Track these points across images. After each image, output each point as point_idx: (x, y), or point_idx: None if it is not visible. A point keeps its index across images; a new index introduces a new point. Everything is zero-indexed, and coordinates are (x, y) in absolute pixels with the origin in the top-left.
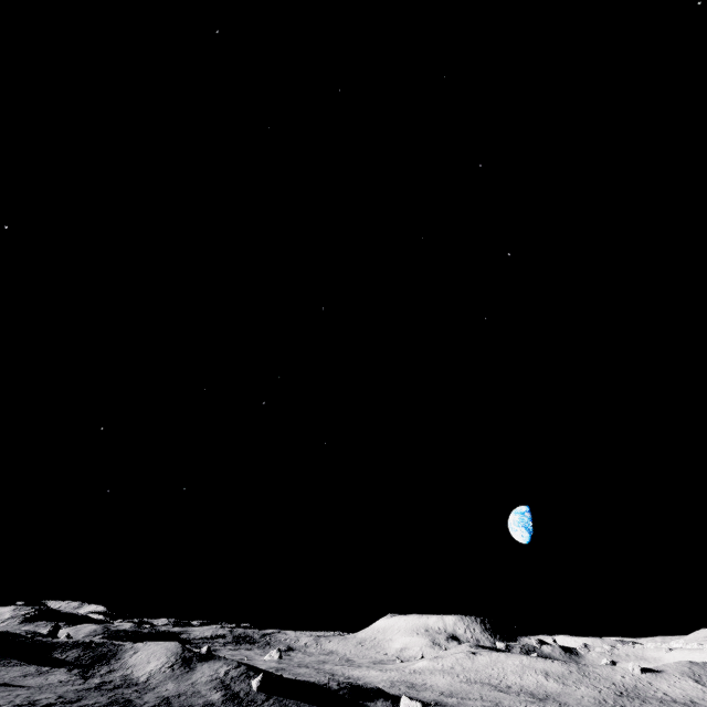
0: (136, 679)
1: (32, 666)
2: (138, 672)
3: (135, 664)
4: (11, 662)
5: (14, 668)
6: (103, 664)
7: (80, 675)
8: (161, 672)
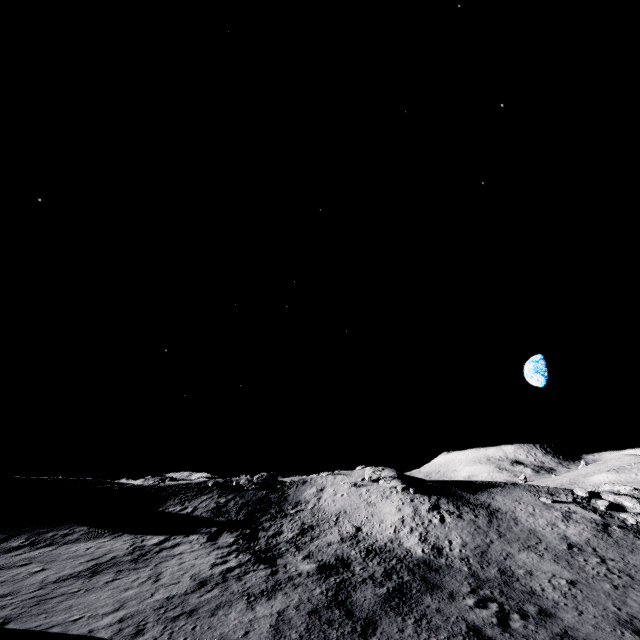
0: (397, 549)
1: (121, 538)
2: (373, 527)
3: (342, 510)
4: (71, 532)
5: (73, 549)
6: (274, 517)
7: (241, 550)
8: (434, 522)
